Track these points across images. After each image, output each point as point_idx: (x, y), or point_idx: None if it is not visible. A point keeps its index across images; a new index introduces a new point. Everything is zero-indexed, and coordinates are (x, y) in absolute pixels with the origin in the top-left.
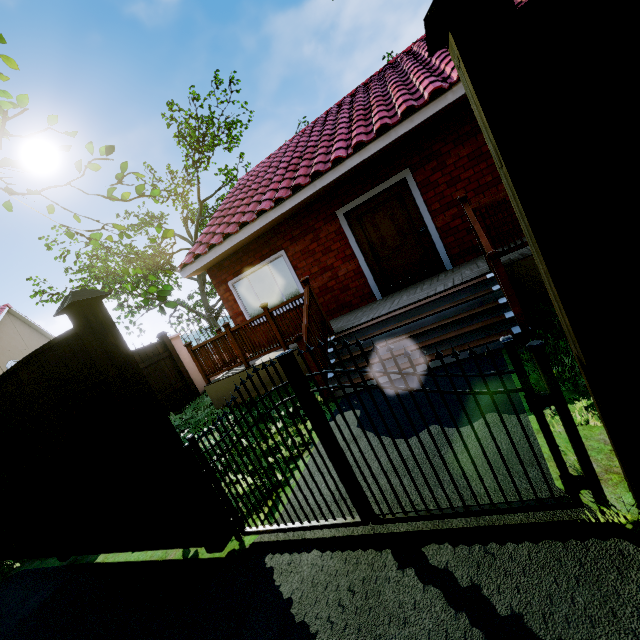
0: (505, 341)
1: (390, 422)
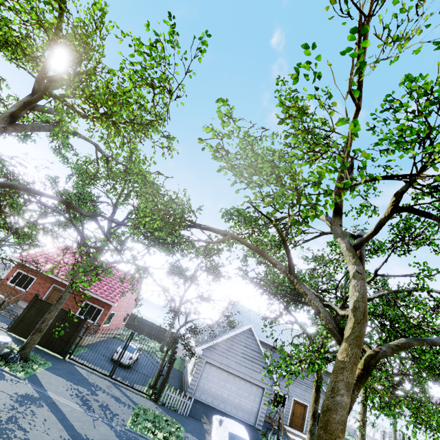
0: (18, 313)
1: (2, 320)
